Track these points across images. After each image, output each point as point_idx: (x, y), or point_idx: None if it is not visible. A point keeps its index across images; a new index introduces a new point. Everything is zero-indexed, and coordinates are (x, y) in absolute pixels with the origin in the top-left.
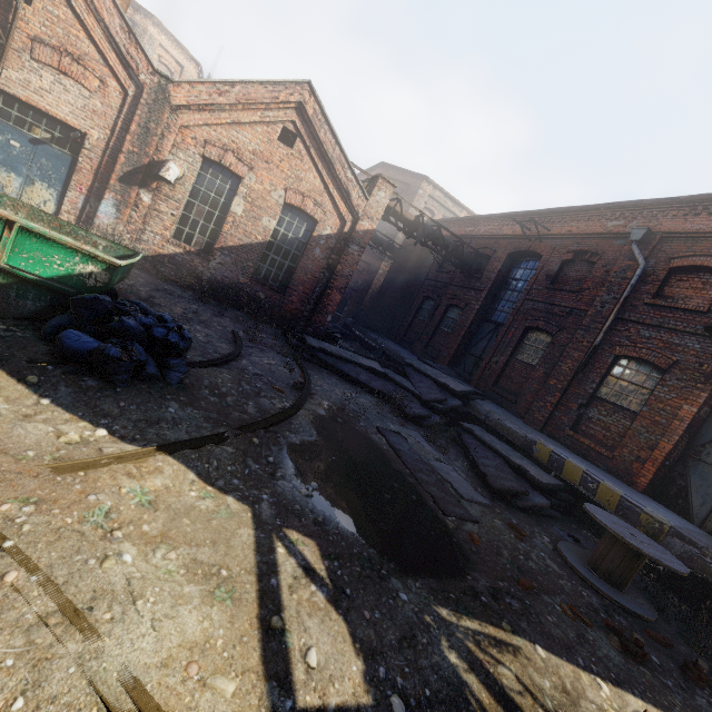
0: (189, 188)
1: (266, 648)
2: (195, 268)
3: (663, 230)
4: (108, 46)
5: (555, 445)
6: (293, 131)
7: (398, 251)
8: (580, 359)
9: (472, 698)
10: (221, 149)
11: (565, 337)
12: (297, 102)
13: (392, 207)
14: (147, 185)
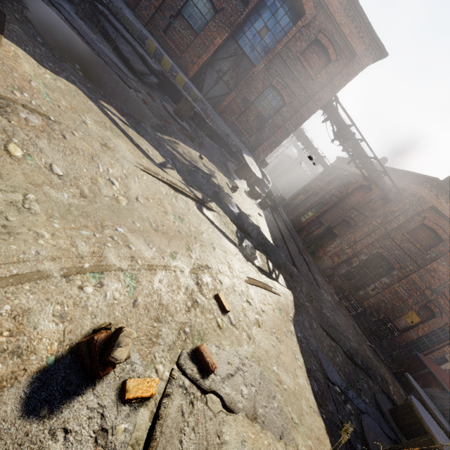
0: None
1: (140, 150)
2: None
3: None
4: None
5: (156, 42)
6: None
7: None
8: None
9: (177, 157)
10: None
11: None
12: None
13: None
14: None
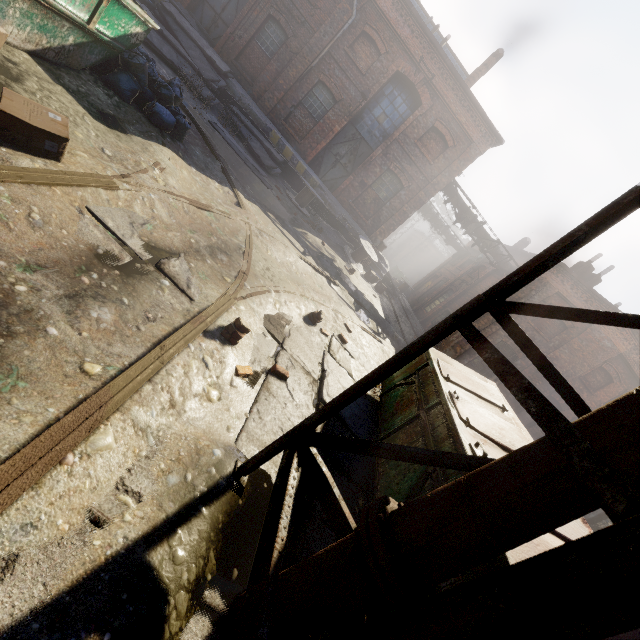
0: None
1: (292, 244)
2: None
3: None
4: None
5: (278, 132)
6: None
7: None
8: (301, 73)
9: (309, 246)
10: None
11: (296, 46)
12: None
13: None
14: None
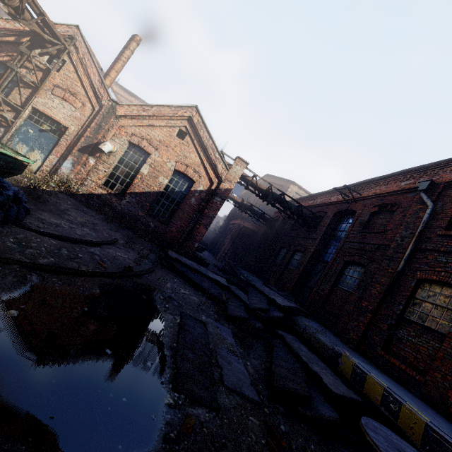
0: (118, 158)
1: None
2: (112, 203)
3: (444, 181)
4: (90, 89)
5: (363, 361)
6: (185, 131)
7: (268, 219)
8: (386, 283)
9: None
10: (140, 138)
11: (374, 267)
12: (188, 117)
13: (250, 180)
14: (94, 154)
